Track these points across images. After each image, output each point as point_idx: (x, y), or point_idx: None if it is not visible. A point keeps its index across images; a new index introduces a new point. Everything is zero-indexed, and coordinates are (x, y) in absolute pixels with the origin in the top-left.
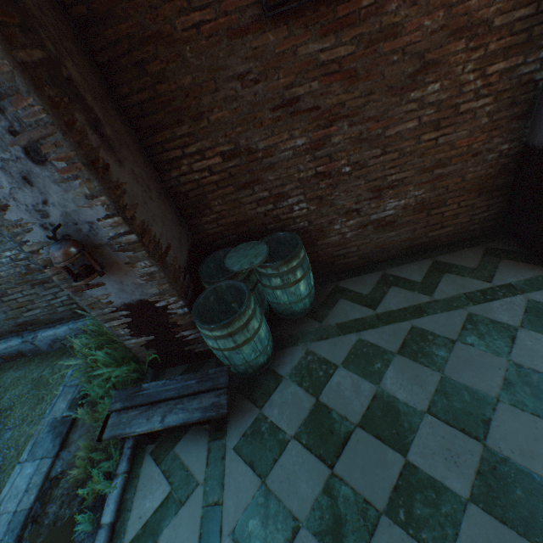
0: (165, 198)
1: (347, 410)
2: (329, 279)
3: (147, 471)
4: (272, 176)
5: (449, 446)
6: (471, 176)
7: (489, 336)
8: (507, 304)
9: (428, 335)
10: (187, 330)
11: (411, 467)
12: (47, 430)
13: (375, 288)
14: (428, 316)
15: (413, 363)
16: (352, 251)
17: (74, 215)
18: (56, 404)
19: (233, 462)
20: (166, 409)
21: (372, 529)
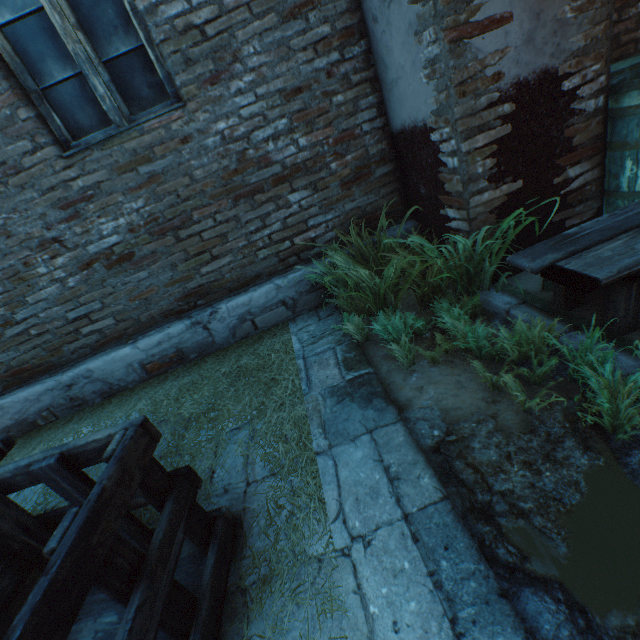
0: None
1: None
2: None
3: None
4: None
5: None
6: None
7: None
8: None
9: None
10: (577, 164)
11: None
12: (333, 402)
13: None
14: None
15: None
16: None
17: None
18: (311, 376)
19: None
20: None
21: None
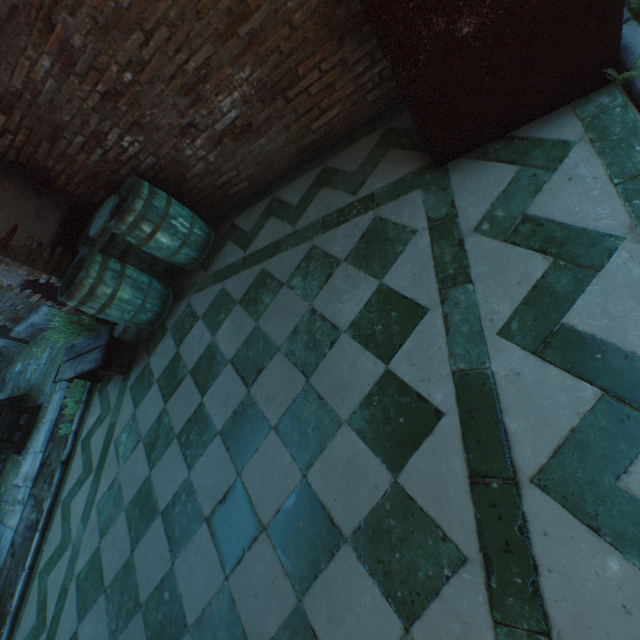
0: (1, 176)
1: (189, 359)
2: (231, 215)
3: (95, 400)
4: (65, 116)
5: (229, 391)
6: (301, 15)
7: (312, 276)
8: (352, 227)
9: (268, 279)
10: None
11: (202, 407)
12: None
13: (257, 222)
14: (280, 254)
15: (244, 313)
16: (234, 176)
17: None
18: None
19: (128, 397)
20: (79, 362)
21: (168, 446)
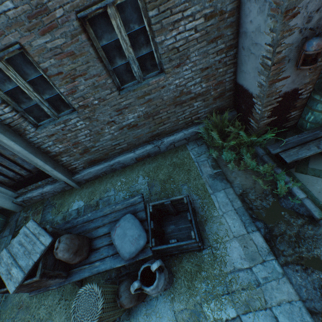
0: None
1: None
2: None
3: (301, 178)
4: None
5: None
6: None
7: None
8: None
9: None
10: (295, 111)
11: None
12: (211, 180)
13: None
14: None
15: None
16: None
17: (321, 20)
18: (202, 170)
19: None
20: (315, 144)
21: None
